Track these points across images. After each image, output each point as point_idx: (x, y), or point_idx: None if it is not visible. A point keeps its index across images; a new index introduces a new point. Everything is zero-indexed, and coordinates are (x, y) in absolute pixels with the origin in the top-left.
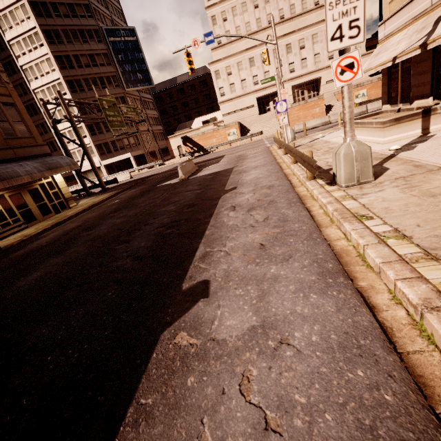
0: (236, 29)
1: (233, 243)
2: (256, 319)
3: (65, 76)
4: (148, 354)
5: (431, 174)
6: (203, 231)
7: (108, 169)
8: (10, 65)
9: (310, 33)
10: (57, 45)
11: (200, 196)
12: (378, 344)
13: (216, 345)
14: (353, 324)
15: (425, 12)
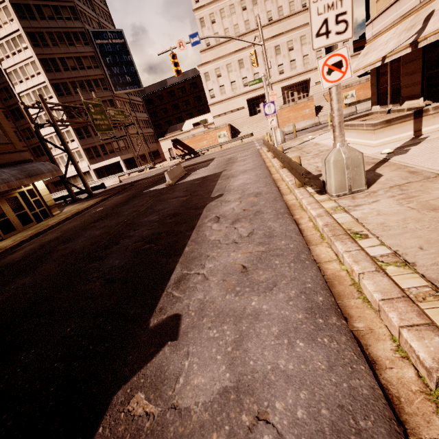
0: (225, 31)
1: (212, 264)
2: (230, 377)
3: (51, 79)
4: (93, 427)
5: (429, 182)
6: (183, 247)
7: (97, 173)
8: None
9: (298, 35)
10: (42, 48)
11: (185, 204)
12: (383, 430)
13: (176, 417)
14: (350, 391)
15: (414, 10)
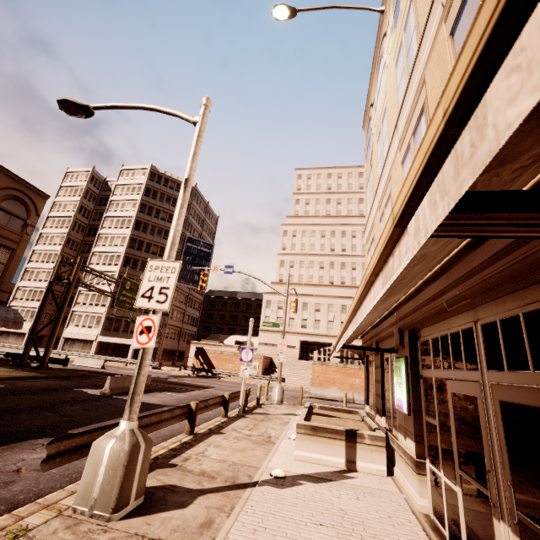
0: (300, 276)
1: None
2: None
3: (128, 252)
4: None
5: None
6: None
7: (101, 348)
8: (95, 230)
9: None
10: (140, 232)
11: (30, 426)
12: None
13: None
14: None
15: None
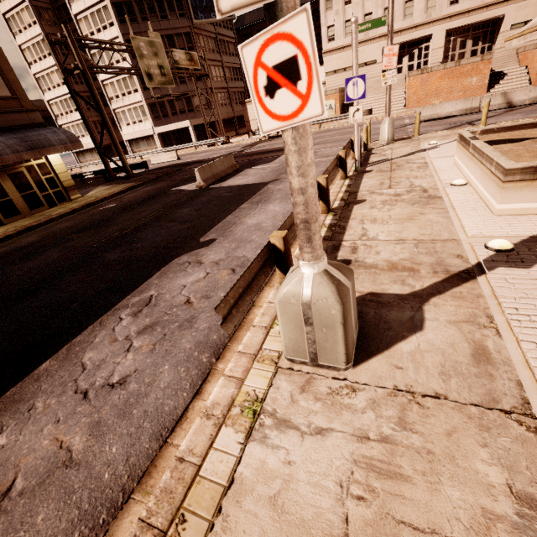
0: None
1: (6, 440)
2: None
3: None
4: None
5: (476, 430)
6: (47, 356)
7: (163, 140)
8: None
9: None
10: None
11: (163, 243)
12: None
13: None
14: None
15: None
